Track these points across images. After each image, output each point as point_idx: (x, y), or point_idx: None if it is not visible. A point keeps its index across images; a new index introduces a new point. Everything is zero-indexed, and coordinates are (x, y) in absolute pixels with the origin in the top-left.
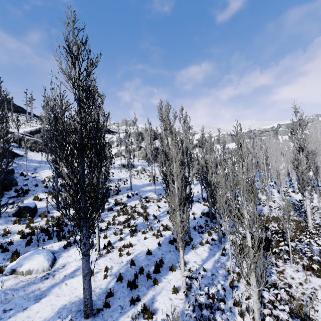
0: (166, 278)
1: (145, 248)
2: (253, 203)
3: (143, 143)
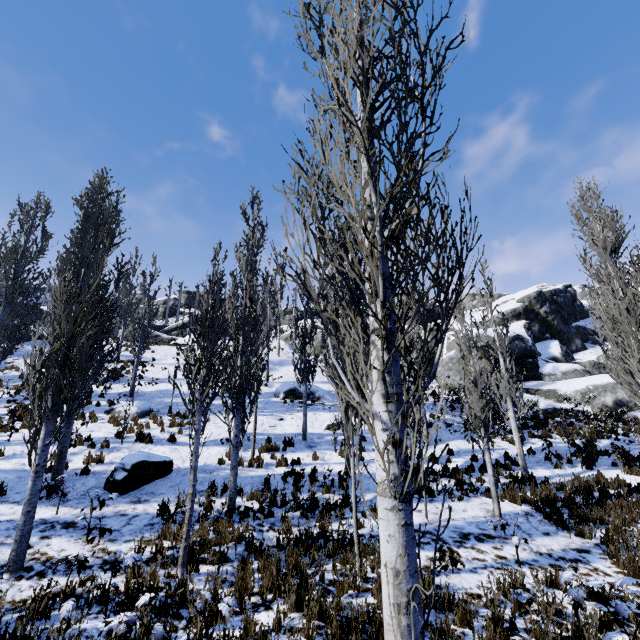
0: None
1: None
2: None
3: None
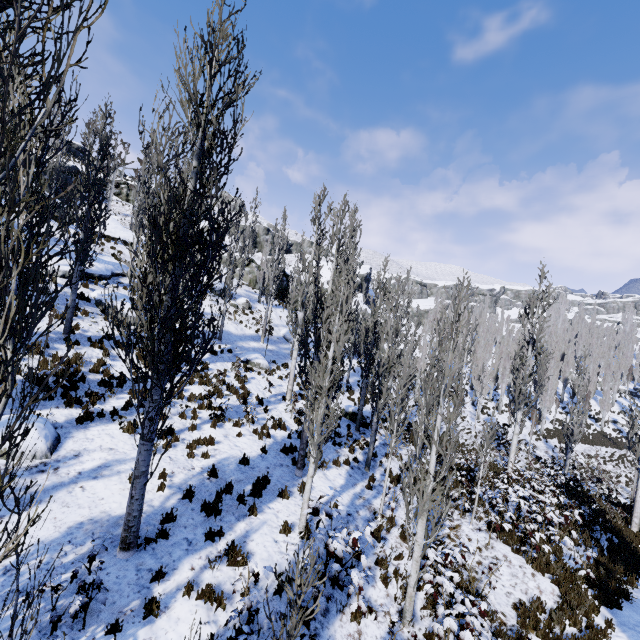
0: (271, 508)
1: (237, 451)
2: (455, 410)
3: (255, 254)
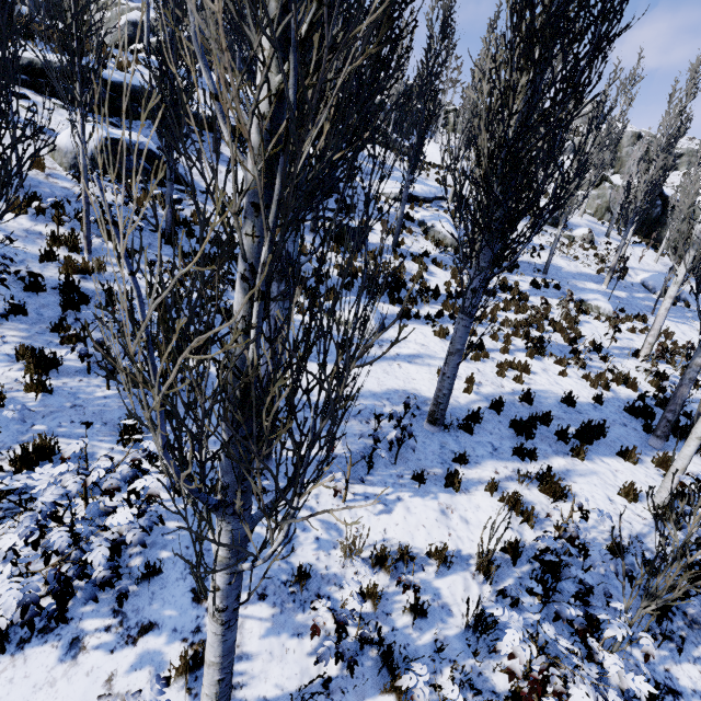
0: (604, 462)
1: (557, 389)
2: None
3: None
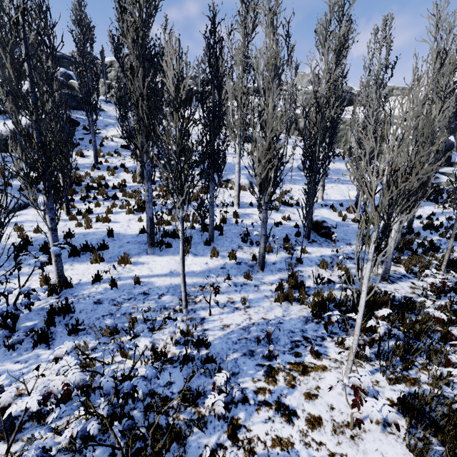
0: (72, 265)
1: (122, 229)
2: None
3: None
